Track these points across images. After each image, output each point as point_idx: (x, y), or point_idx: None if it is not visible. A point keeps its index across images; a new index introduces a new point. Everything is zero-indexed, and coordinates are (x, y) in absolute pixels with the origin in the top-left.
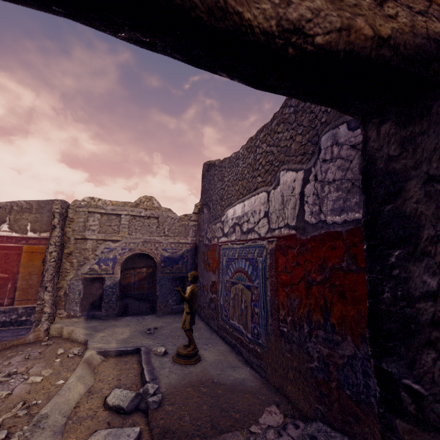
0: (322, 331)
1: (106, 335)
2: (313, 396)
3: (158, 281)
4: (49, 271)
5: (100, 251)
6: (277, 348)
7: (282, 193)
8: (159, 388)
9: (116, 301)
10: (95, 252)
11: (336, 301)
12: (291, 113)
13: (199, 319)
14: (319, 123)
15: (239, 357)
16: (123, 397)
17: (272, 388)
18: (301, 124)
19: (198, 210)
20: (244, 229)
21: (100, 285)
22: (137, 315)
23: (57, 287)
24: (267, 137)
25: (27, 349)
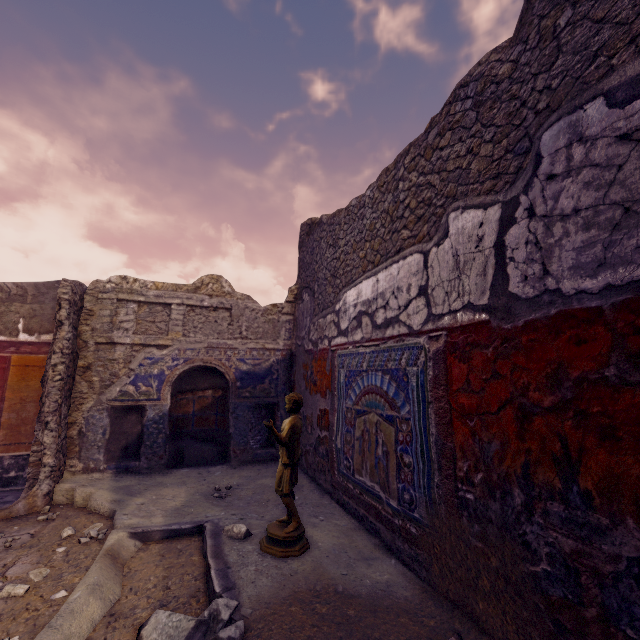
0: (559, 503)
1: (146, 501)
2: (537, 628)
3: (232, 411)
4: (52, 397)
5: (138, 363)
6: (452, 530)
7: (456, 250)
8: (240, 606)
9: (164, 444)
10: (129, 365)
11: (593, 446)
12: (466, 110)
13: (299, 471)
14: (531, 114)
15: (374, 540)
16: (172, 630)
17: (443, 602)
18: (491, 124)
19: (294, 297)
20: (378, 320)
21: (137, 418)
22: (199, 465)
23: (66, 422)
24: (419, 160)
25: (12, 529)
